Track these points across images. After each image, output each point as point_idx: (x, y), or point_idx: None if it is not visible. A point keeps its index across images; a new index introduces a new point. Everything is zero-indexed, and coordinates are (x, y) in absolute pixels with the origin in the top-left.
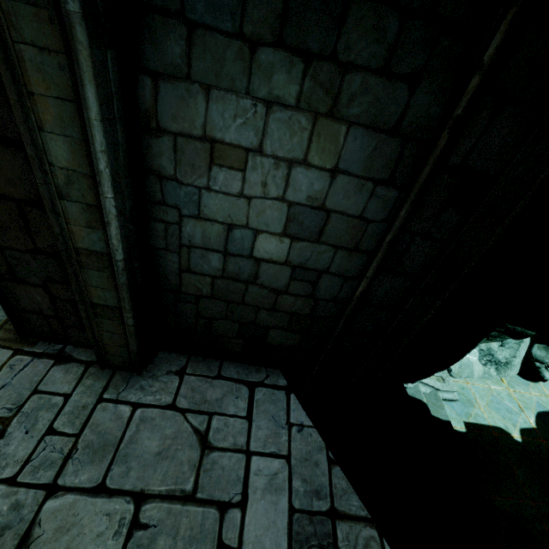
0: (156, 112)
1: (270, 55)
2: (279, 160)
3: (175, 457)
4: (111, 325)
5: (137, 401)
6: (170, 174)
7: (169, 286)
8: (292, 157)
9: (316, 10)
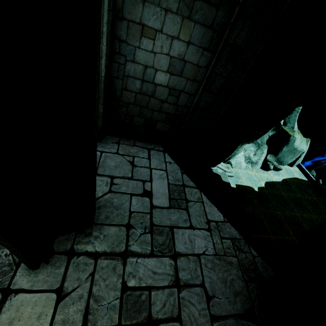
0: (122, 10)
1: None
2: (168, 36)
3: (122, 168)
4: None
5: (102, 151)
6: (124, 39)
7: (116, 98)
8: (173, 35)
9: None
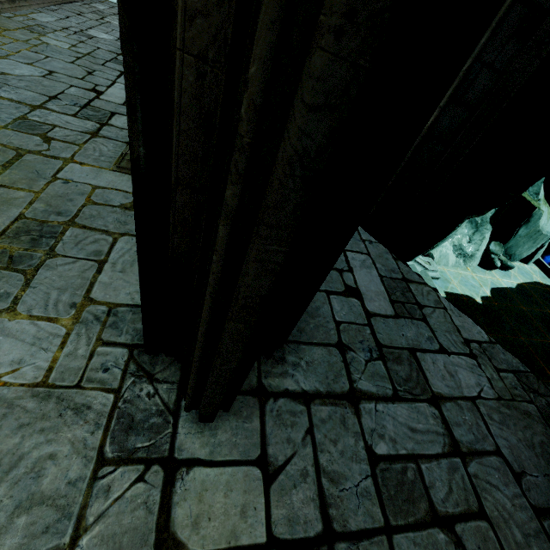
0: None
1: None
2: None
3: None
4: None
5: None
6: None
7: None
8: None
9: None
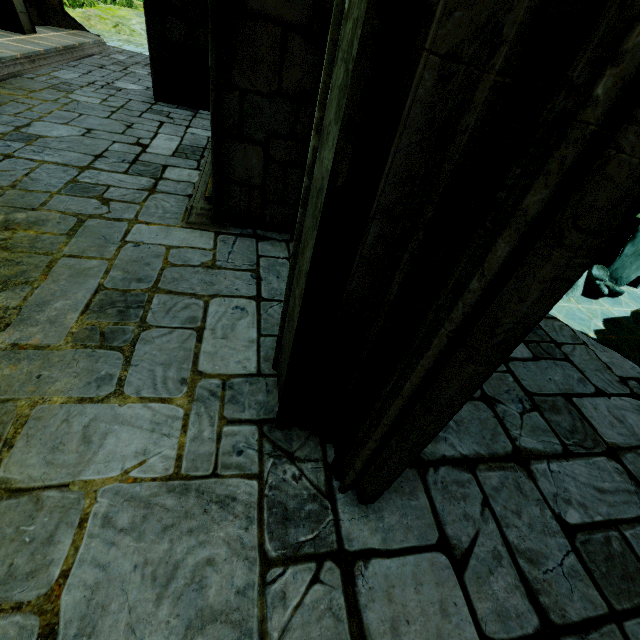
0: None
1: None
2: None
3: None
4: None
5: None
6: None
7: None
8: None
9: None
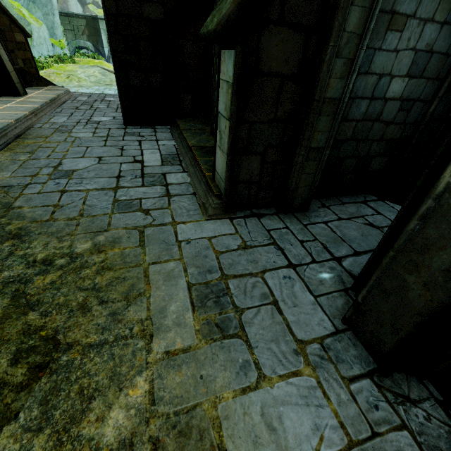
0: None
1: None
2: (420, 21)
3: (371, 234)
4: (311, 166)
5: (322, 221)
6: None
7: None
8: (427, 17)
9: None
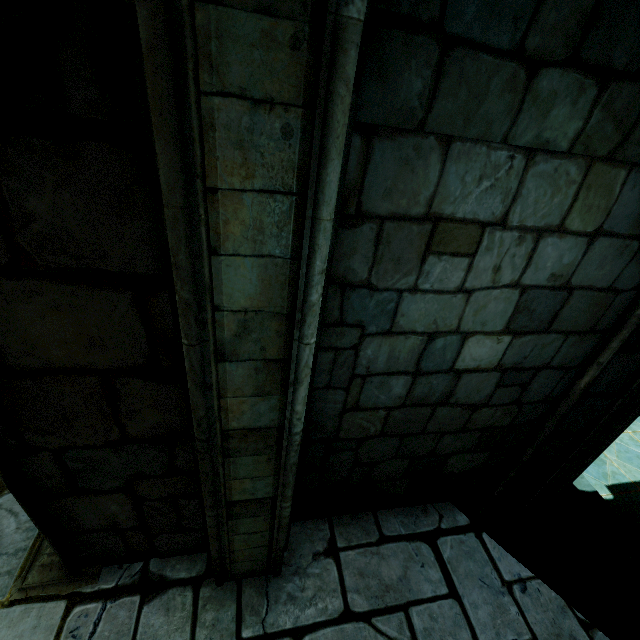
0: (360, 189)
1: (555, 79)
2: (525, 232)
3: None
4: (251, 524)
5: (296, 625)
6: (360, 279)
7: (320, 436)
8: (544, 224)
9: (639, 5)
